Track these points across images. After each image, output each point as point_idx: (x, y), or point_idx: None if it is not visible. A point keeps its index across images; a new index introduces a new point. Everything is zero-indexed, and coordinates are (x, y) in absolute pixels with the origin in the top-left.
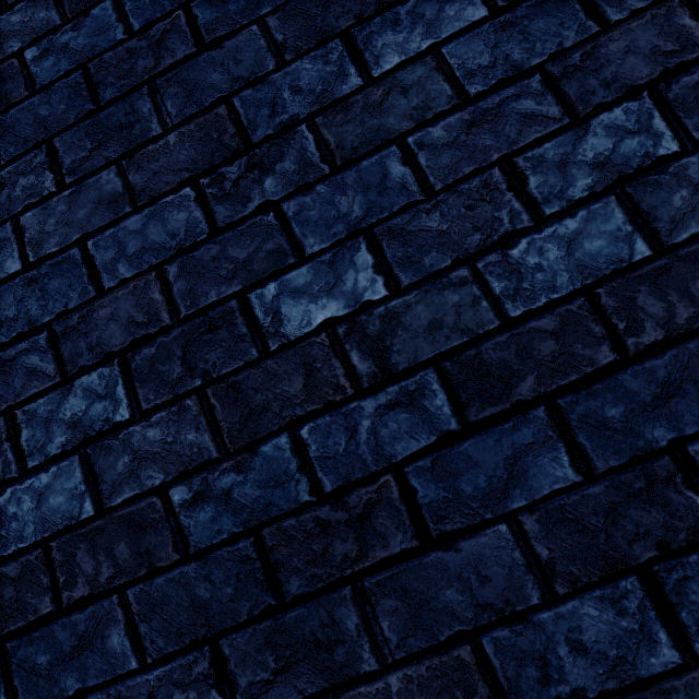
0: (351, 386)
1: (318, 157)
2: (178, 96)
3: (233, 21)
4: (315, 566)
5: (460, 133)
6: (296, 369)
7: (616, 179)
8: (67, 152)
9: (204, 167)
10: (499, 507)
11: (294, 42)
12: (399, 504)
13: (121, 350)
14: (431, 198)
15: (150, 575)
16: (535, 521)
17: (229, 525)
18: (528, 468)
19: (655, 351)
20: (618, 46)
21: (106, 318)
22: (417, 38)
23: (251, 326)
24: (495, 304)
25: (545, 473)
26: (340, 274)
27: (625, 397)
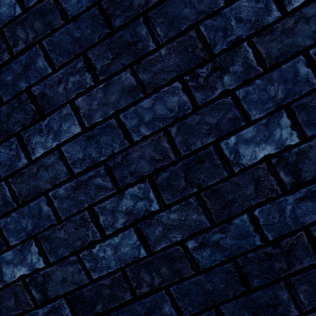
0: (280, 189)
1: (255, 63)
2: (163, 24)
3: None
4: (265, 273)
5: None
6: (249, 182)
7: None
8: (97, 60)
9: (185, 69)
10: None
11: None
12: (307, 244)
13: (149, 174)
14: None
15: (180, 281)
16: None
17: (219, 257)
18: None
19: None
20: None
21: (137, 157)
22: None
23: (222, 159)
24: None
25: None
26: (271, 131)
27: None
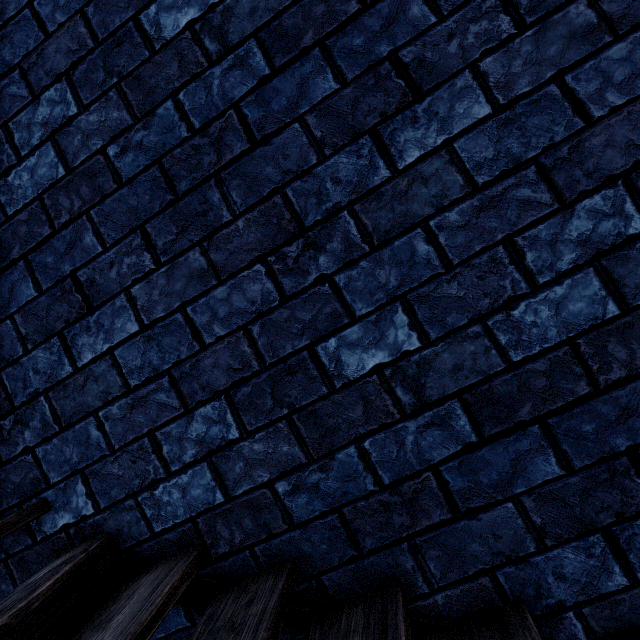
0: None
1: None
2: None
3: None
4: None
5: None
6: None
7: (52, 132)
8: None
9: None
10: (7, 312)
11: None
12: None
13: None
14: None
15: None
16: (21, 317)
17: None
18: (17, 292)
19: (66, 226)
20: (53, 48)
21: None
22: None
23: None
24: (3, 208)
25: (24, 293)
26: None
27: (54, 251)
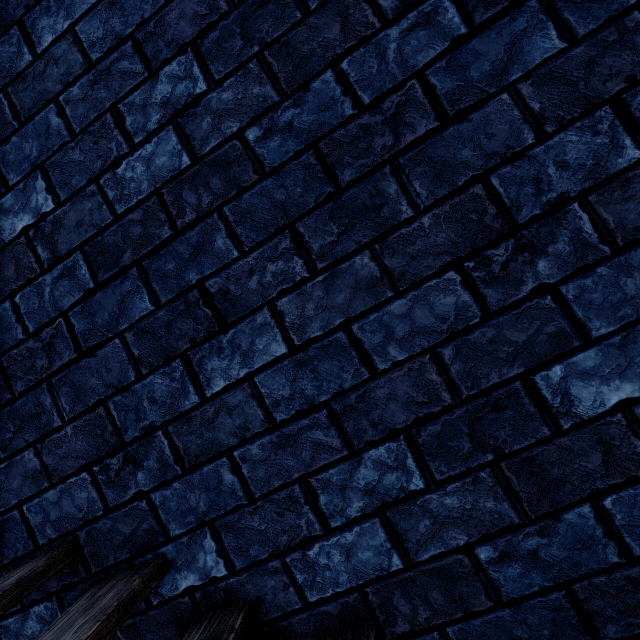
0: (39, 267)
1: (11, 117)
2: None
3: None
4: (28, 374)
5: (88, 90)
6: (10, 261)
7: (173, 114)
8: None
9: None
10: (115, 329)
11: None
12: (67, 334)
13: None
14: (75, 139)
15: None
16: (133, 335)
17: None
18: (128, 305)
19: (192, 226)
20: (175, 14)
21: None
22: (62, 20)
23: None
24: (110, 206)
25: (137, 307)
26: (29, 197)
27: (176, 256)
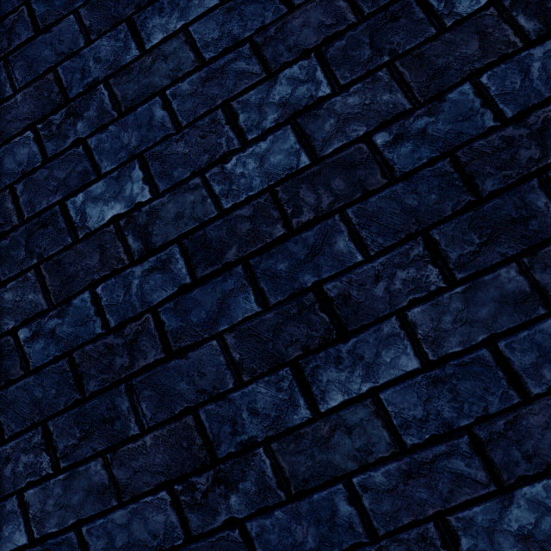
0: (127, 258)
1: (110, 107)
2: (23, 67)
3: (58, 12)
4: (104, 373)
5: (198, 86)
6: (95, 249)
7: (292, 114)
8: None
9: (39, 116)
10: (213, 330)
11: (97, 26)
12: (154, 331)
13: None
14: (180, 131)
15: (6, 385)
16: (233, 337)
17: (54, 351)
18: (230, 304)
19: (308, 226)
20: (298, 22)
21: None
22: (174, 21)
23: (68, 222)
24: (215, 200)
25: (240, 307)
26: (122, 185)
27: (289, 256)
